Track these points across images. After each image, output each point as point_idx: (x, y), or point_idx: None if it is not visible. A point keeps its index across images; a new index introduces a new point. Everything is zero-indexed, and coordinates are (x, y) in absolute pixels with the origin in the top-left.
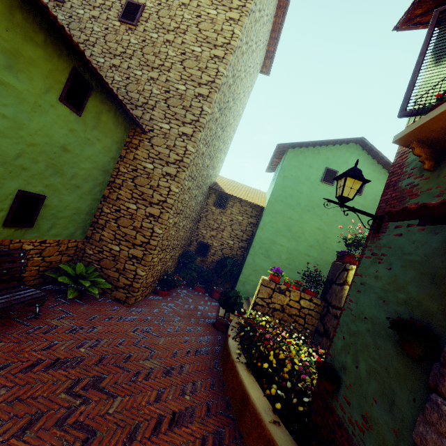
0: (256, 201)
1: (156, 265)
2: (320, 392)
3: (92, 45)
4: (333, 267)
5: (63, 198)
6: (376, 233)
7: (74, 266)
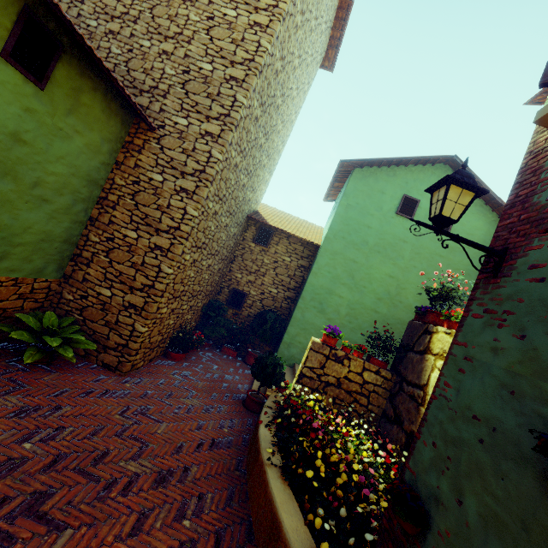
0: (310, 237)
1: (166, 319)
2: (393, 530)
3: (80, 1)
4: (410, 329)
5: (20, 215)
6: (492, 278)
7: (43, 316)
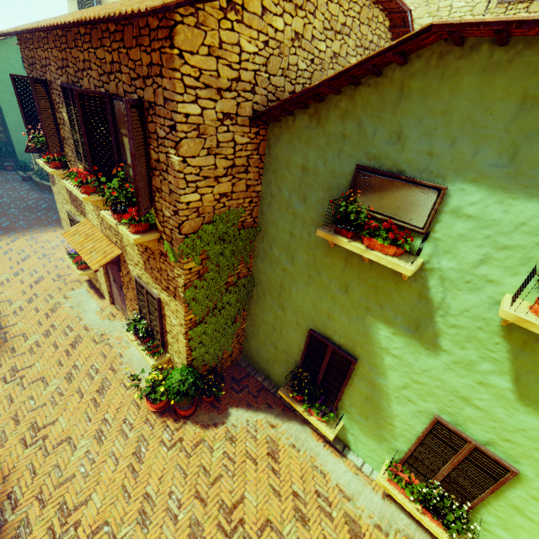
0: None
1: None
2: None
3: None
4: None
5: None
6: None
7: None
